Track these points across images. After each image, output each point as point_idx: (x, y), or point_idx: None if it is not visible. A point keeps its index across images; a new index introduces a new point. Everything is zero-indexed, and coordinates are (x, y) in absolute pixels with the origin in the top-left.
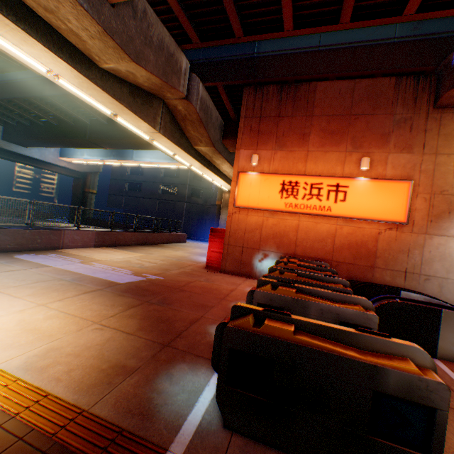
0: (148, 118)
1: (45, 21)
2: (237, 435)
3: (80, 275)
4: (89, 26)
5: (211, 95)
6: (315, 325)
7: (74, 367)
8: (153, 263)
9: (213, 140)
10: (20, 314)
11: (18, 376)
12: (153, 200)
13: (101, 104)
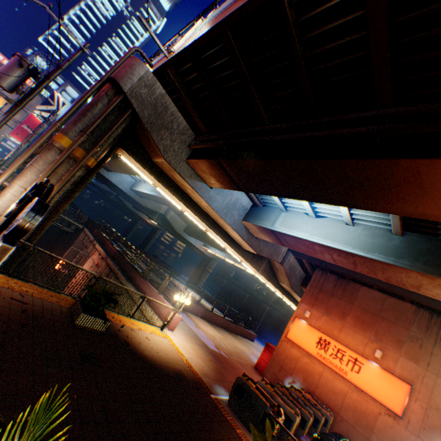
0: (256, 266)
1: (231, 237)
2: (229, 406)
3: (195, 333)
4: (244, 243)
5: (299, 259)
6: (260, 388)
7: (197, 366)
8: (226, 345)
9: (292, 284)
10: (182, 340)
11: (187, 358)
12: (245, 291)
13: (237, 257)
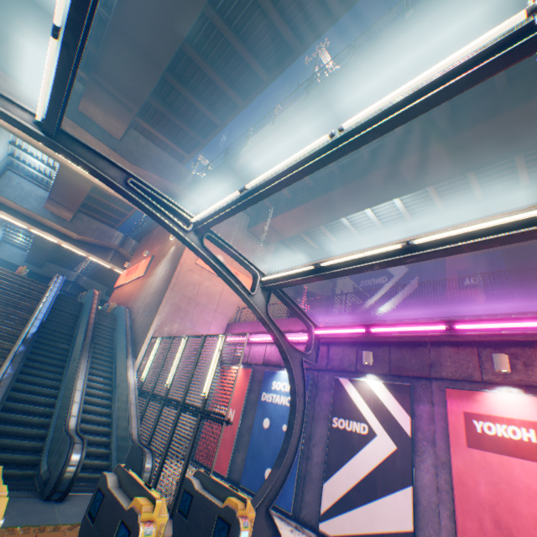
0: (102, 256)
1: (55, 229)
2: None
3: None
4: (61, 227)
5: None
6: None
7: None
8: None
9: None
10: None
11: None
12: None
13: (81, 252)
